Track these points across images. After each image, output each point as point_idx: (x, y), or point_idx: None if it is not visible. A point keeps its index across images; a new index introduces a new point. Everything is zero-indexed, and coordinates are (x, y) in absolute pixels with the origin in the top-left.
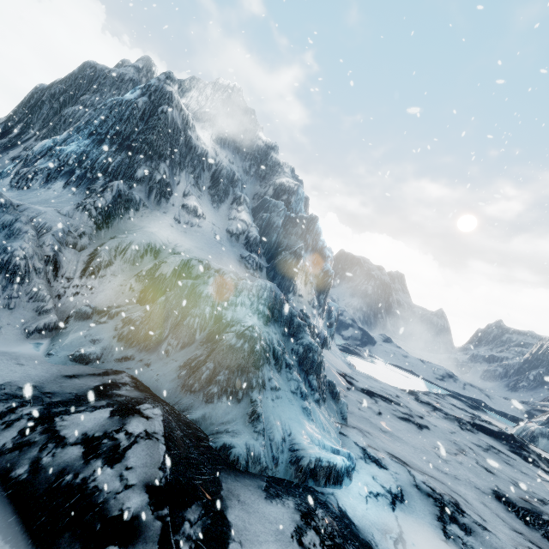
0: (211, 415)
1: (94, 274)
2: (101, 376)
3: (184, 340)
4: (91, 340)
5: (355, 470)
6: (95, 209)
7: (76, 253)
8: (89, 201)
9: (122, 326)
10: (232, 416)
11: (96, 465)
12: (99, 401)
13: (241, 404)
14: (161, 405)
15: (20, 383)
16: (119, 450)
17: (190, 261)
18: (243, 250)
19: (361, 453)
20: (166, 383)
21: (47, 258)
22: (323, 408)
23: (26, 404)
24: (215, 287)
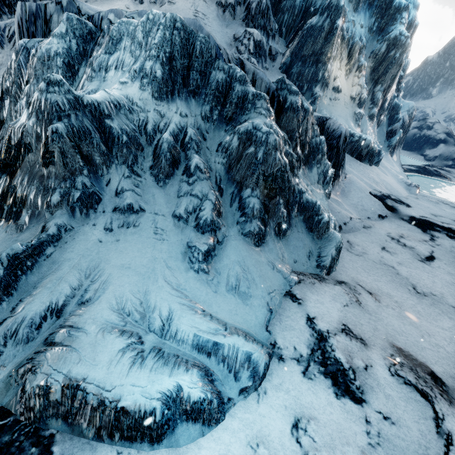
0: None
1: None
2: None
3: None
4: None
5: (256, 391)
6: None
7: None
8: None
9: None
10: None
11: None
12: None
13: (23, 234)
14: None
15: None
16: None
17: (43, 7)
18: (239, 29)
19: (307, 346)
20: None
21: None
22: (271, 247)
23: None
24: (77, 44)
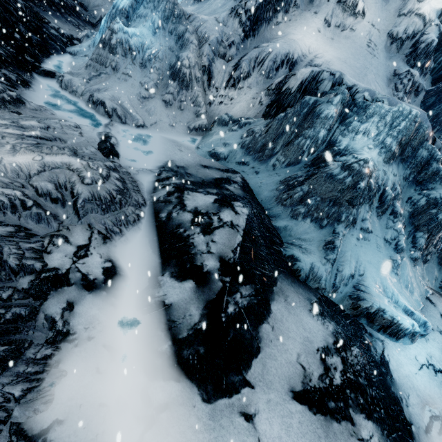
0: (292, 229)
1: (235, 86)
2: (223, 171)
3: (290, 158)
4: (223, 143)
5: (424, 337)
6: (245, 13)
7: (225, 64)
8: (241, 3)
9: (246, 136)
10: (309, 237)
11: (196, 230)
12: (213, 189)
13: (322, 230)
14: (251, 207)
15: (177, 162)
16: (211, 227)
17: (320, 73)
18: (400, 64)
19: None
20: (266, 191)
21: (204, 68)
22: (419, 268)
23: (175, 177)
24: (339, 108)
